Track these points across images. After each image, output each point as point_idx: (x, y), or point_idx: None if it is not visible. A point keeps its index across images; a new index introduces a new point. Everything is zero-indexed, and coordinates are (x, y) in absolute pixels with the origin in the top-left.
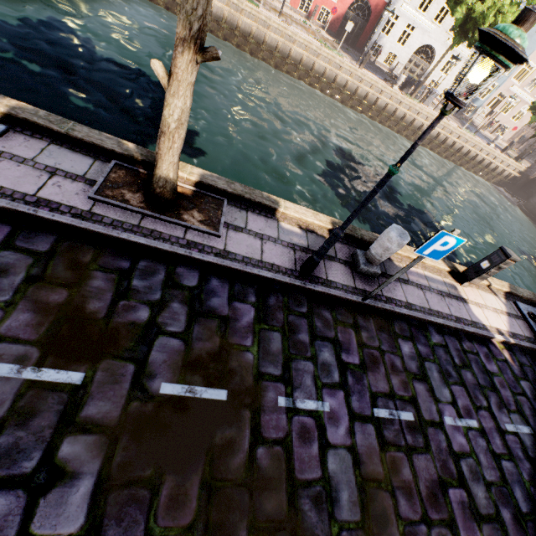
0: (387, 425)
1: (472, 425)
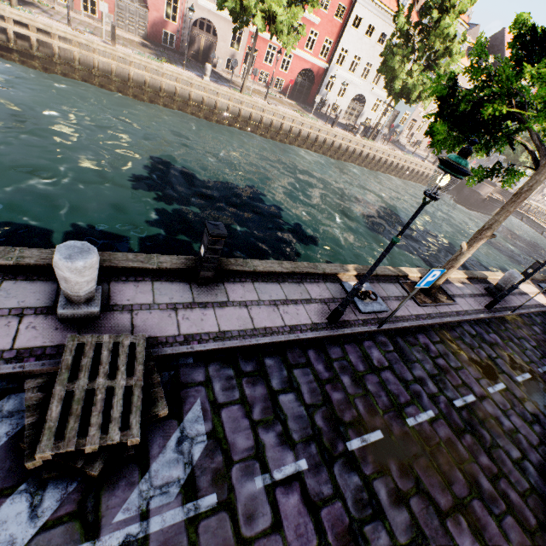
0: None
1: None
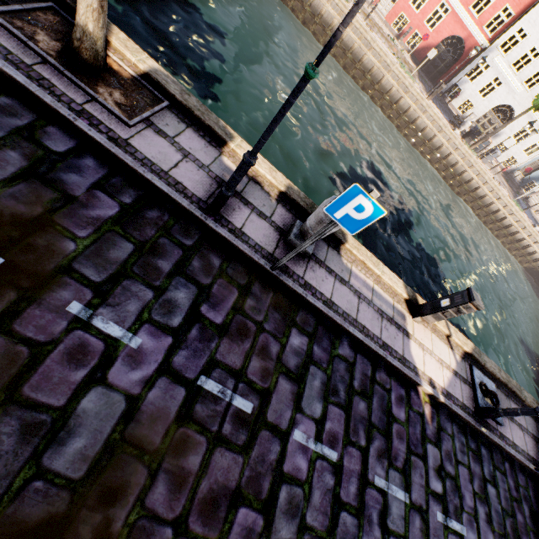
0: (207, 401)
1: (329, 456)
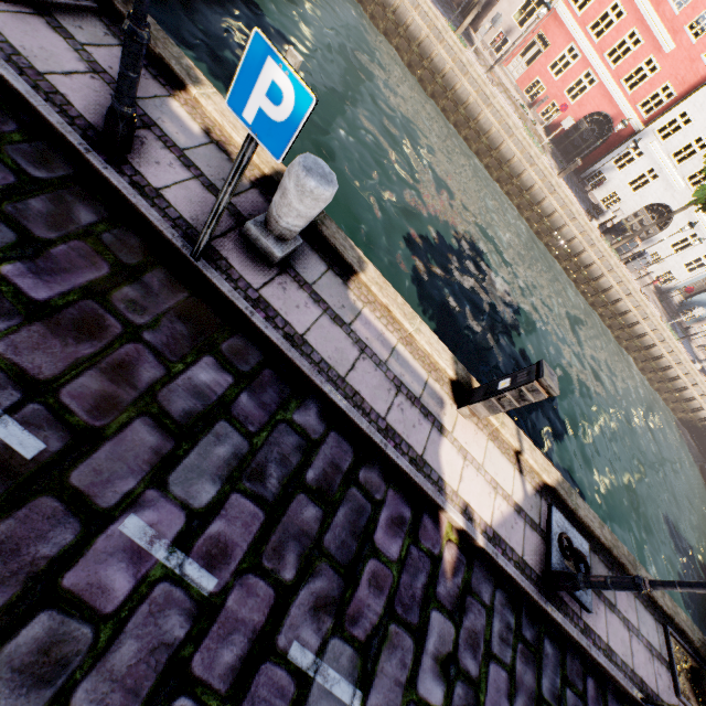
0: None
1: (194, 582)
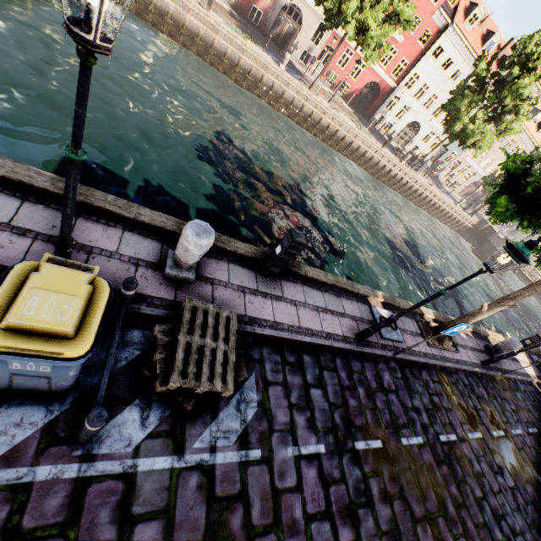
0: (534, 435)
1: None
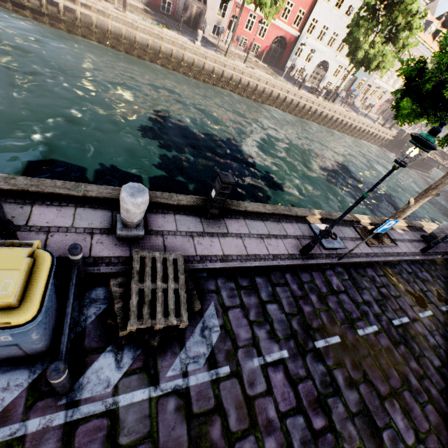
0: None
1: None
